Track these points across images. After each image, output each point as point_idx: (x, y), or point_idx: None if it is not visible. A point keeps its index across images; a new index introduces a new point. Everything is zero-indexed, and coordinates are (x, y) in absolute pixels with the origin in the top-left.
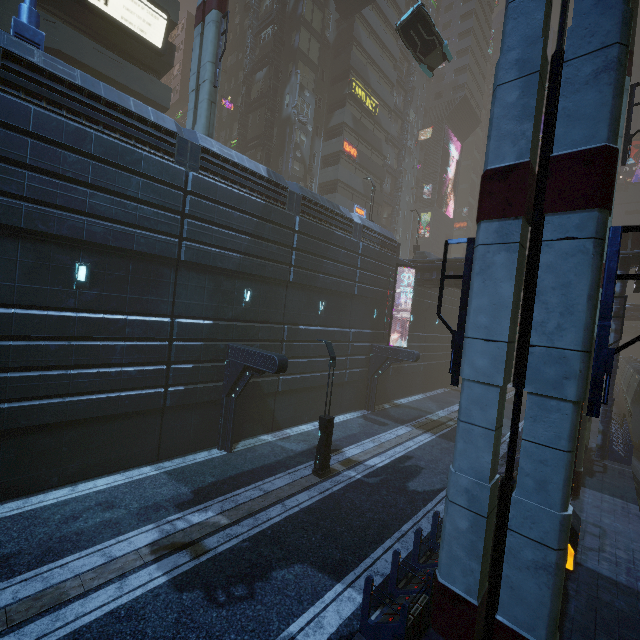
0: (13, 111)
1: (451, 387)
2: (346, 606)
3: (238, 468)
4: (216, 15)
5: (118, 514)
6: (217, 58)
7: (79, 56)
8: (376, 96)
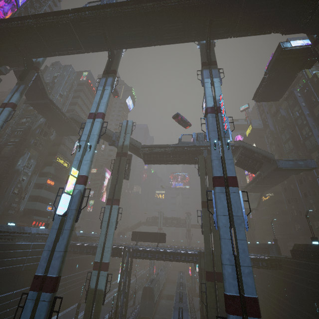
0: None
1: (83, 300)
2: None
3: None
4: None
5: None
6: None
7: None
8: (70, 160)
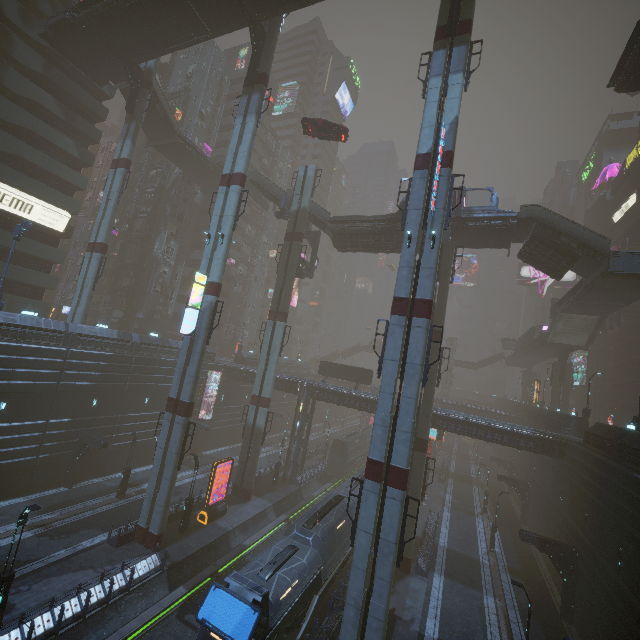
0: None
1: None
2: (106, 537)
3: (74, 496)
4: (99, 255)
5: (7, 517)
6: (97, 277)
7: (4, 243)
8: None
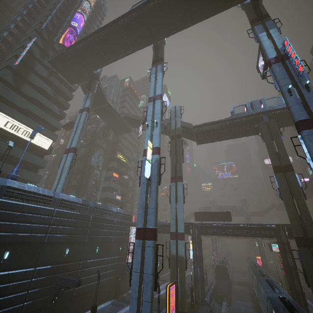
0: (5, 204)
1: None
2: None
3: None
4: (73, 154)
5: None
6: (71, 166)
7: (14, 154)
8: (126, 156)
